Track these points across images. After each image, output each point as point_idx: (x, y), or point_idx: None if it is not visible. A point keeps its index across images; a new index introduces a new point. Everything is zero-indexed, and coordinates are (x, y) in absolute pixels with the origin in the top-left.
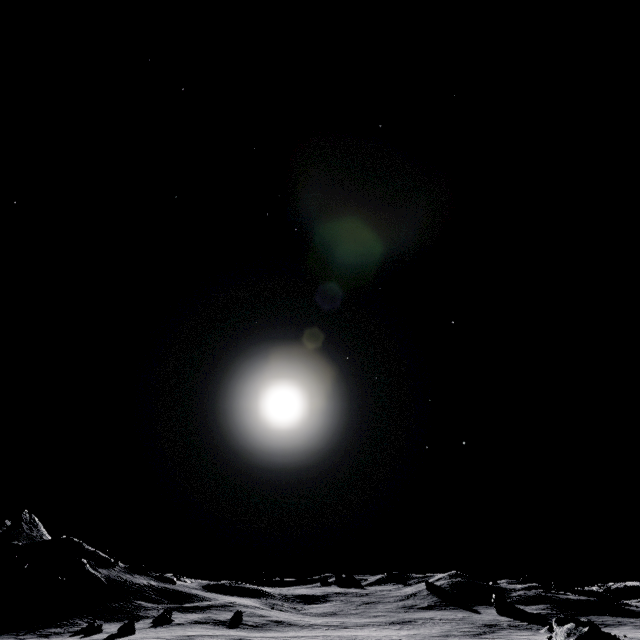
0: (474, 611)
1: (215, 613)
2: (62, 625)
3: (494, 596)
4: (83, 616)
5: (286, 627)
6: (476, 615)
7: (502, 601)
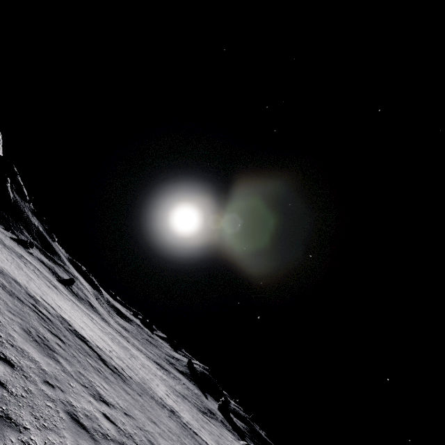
0: (205, 395)
1: (60, 270)
2: None
3: (223, 398)
4: None
5: (93, 311)
6: (205, 398)
7: (226, 405)
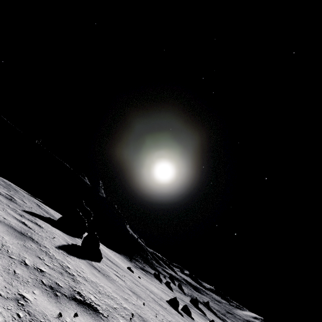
0: None
1: (188, 289)
2: (136, 260)
3: None
4: (138, 256)
5: None
6: None
7: None
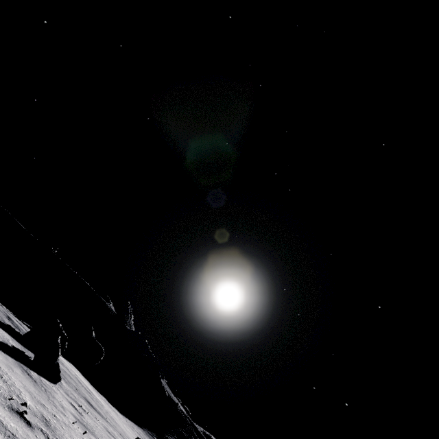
0: None
1: None
2: None
3: None
4: (174, 435)
5: None
6: None
7: None
